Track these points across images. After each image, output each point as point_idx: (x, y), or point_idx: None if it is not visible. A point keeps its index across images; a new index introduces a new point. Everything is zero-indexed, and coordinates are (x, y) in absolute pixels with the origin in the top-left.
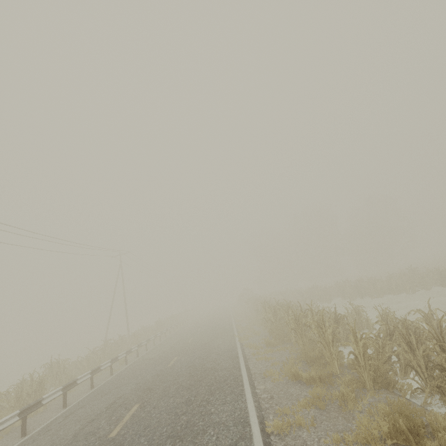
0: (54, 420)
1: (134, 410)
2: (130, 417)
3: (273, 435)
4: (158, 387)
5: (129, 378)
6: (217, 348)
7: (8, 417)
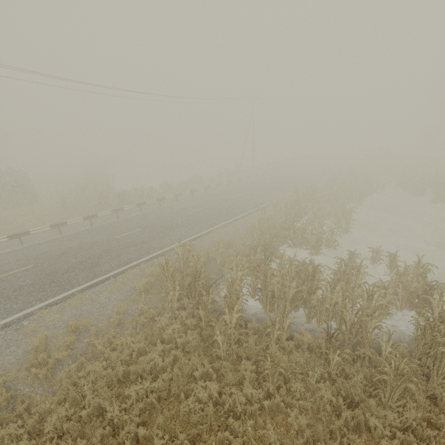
0: (185, 201)
1: (199, 209)
2: (196, 211)
3: (214, 232)
4: (215, 205)
5: (216, 196)
6: (262, 198)
7: (171, 195)
